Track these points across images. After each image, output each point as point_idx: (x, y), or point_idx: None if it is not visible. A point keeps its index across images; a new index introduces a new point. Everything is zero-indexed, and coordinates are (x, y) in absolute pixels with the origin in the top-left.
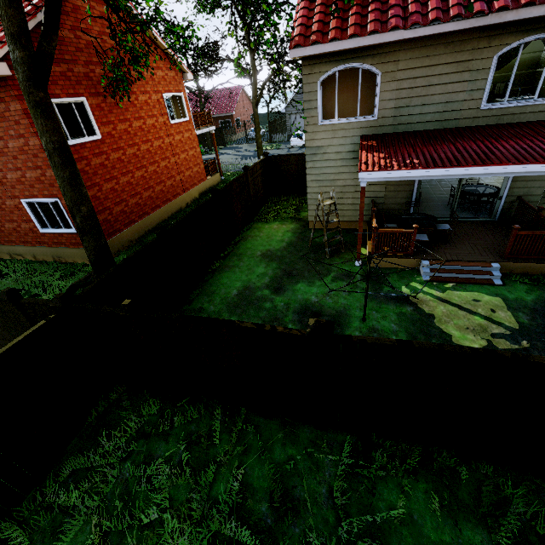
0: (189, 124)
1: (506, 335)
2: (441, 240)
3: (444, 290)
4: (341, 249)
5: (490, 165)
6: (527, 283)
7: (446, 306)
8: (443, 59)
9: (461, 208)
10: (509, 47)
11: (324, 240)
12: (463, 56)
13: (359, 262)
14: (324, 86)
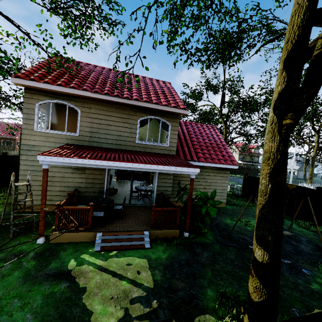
0: None
1: (142, 298)
2: (118, 217)
3: (108, 258)
4: (33, 228)
5: (130, 162)
6: (165, 245)
7: (102, 275)
8: (115, 114)
9: (138, 199)
10: (144, 118)
11: (22, 221)
12: (124, 116)
13: (41, 239)
14: (55, 117)
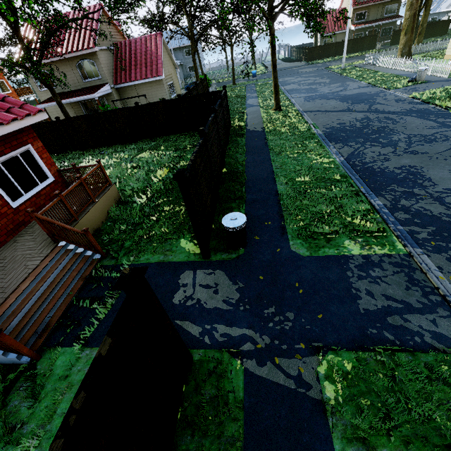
0: (13, 94)
1: None
2: None
3: None
4: None
5: (65, 100)
6: None
7: None
8: (63, 67)
9: None
10: (78, 63)
11: None
12: (68, 66)
13: None
14: None
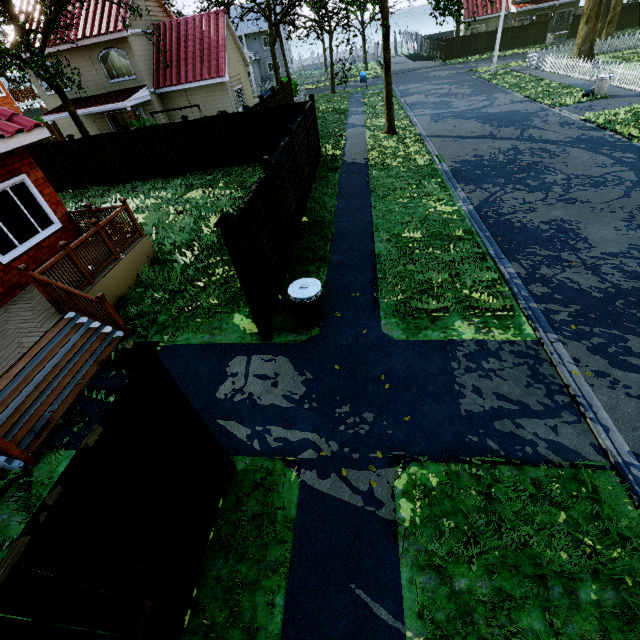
0: (8, 99)
1: None
2: None
3: None
4: None
5: (82, 109)
6: None
7: None
8: (80, 60)
9: None
10: (101, 54)
11: None
12: (87, 58)
13: None
14: None
